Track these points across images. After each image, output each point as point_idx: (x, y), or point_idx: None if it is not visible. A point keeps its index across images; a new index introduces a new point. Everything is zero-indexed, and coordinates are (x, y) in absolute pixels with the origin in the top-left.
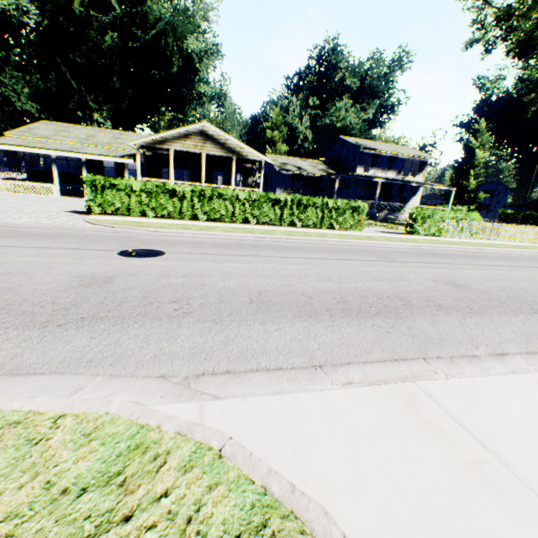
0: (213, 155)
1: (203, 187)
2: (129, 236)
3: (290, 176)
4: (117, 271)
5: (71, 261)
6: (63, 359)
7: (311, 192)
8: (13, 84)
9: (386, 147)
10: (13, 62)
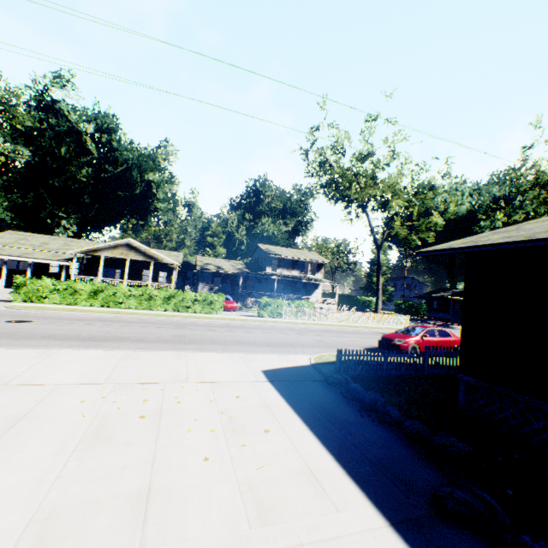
0: (136, 259)
1: (99, 285)
2: (24, 314)
3: (211, 273)
4: None
5: None
6: None
7: (229, 285)
8: None
9: (291, 253)
10: (1, 184)
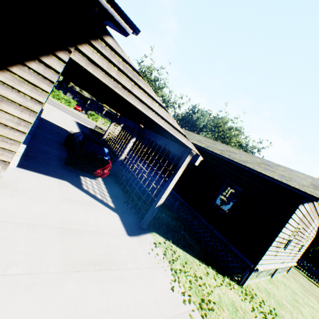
0: None
1: None
2: None
3: (76, 91)
4: None
5: None
6: None
7: (83, 101)
8: None
9: None
10: None
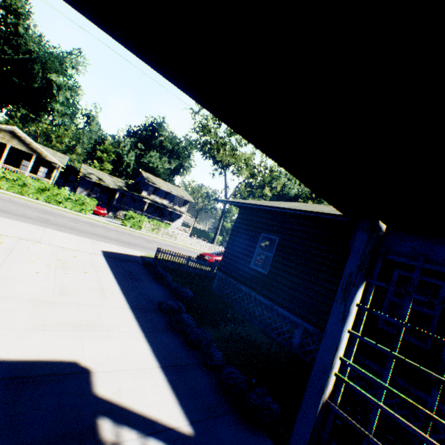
0: (18, 148)
1: None
2: None
3: (92, 182)
4: None
5: None
6: None
7: (107, 196)
8: None
9: (167, 186)
10: None
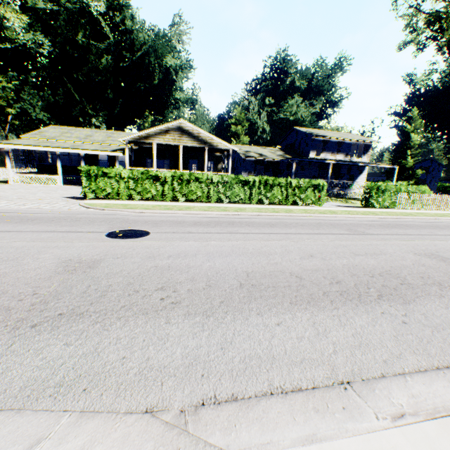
0: (188, 146)
1: (181, 173)
2: (117, 218)
3: (253, 162)
4: (103, 254)
5: (61, 245)
6: (25, 382)
7: (271, 174)
8: (30, 99)
9: (334, 134)
10: (31, 82)
